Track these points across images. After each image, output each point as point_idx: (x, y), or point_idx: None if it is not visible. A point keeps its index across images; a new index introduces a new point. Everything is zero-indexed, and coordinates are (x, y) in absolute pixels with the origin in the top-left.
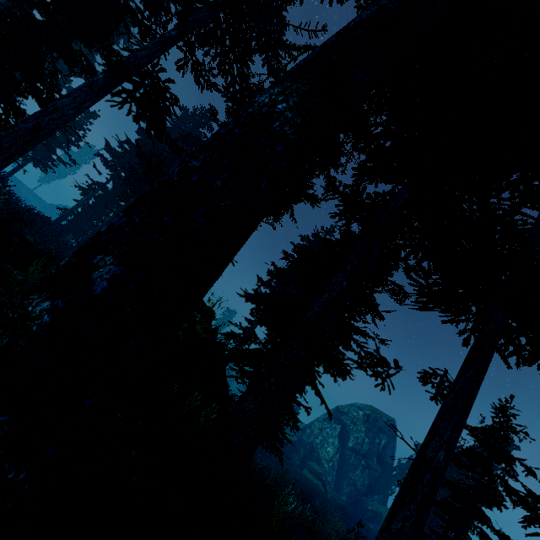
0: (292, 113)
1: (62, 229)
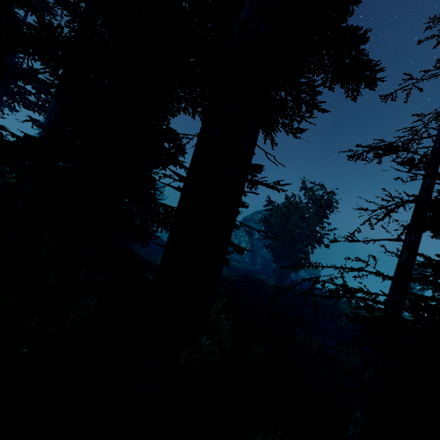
0: None
1: None
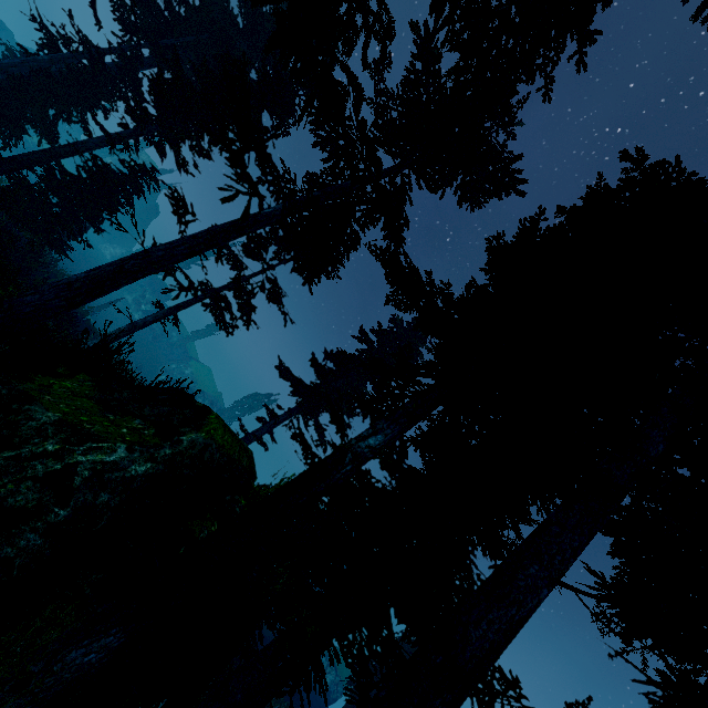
0: None
1: None
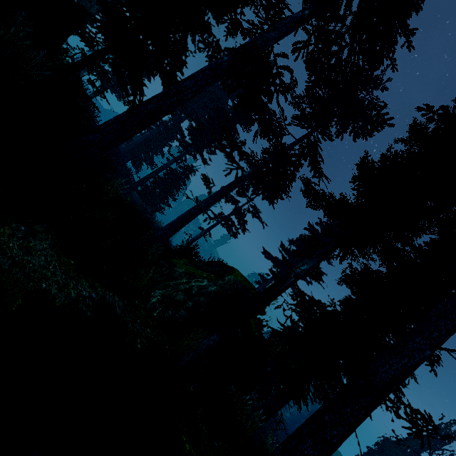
0: None
1: (124, 154)
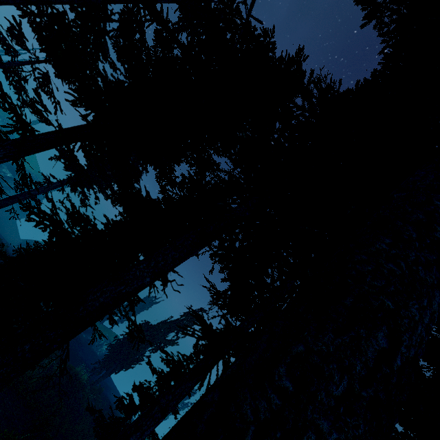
0: None
1: None
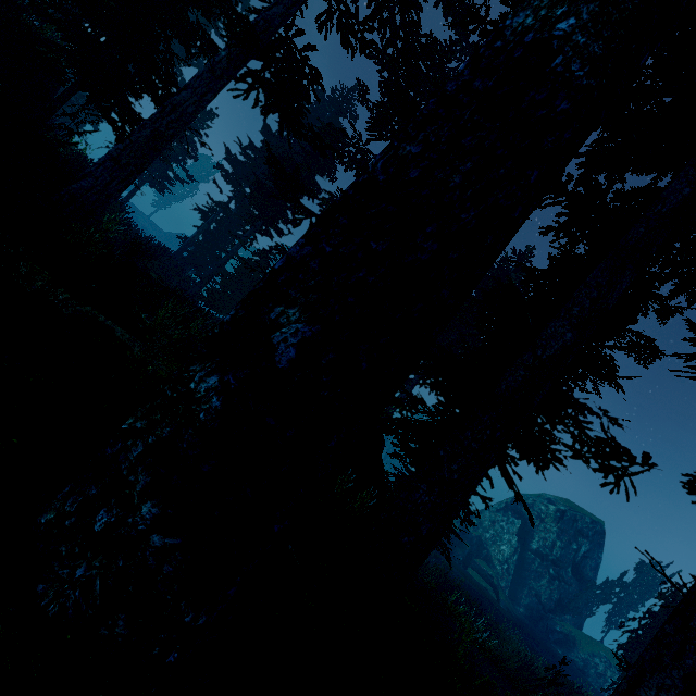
0: (586, 35)
1: (183, 262)
